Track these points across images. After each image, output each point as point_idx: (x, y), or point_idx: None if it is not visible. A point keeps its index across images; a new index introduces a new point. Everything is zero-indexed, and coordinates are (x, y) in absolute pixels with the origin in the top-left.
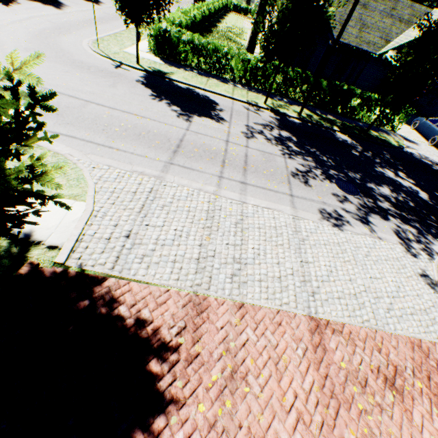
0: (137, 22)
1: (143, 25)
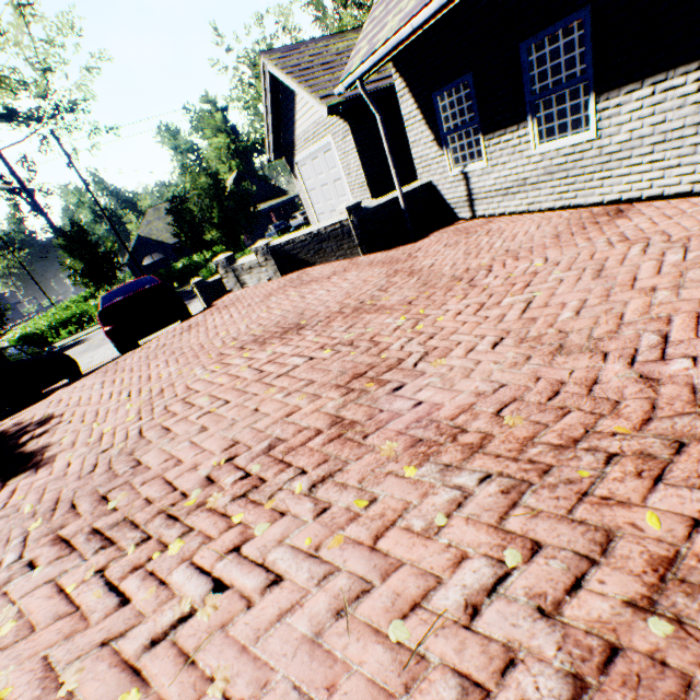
0: None
1: None
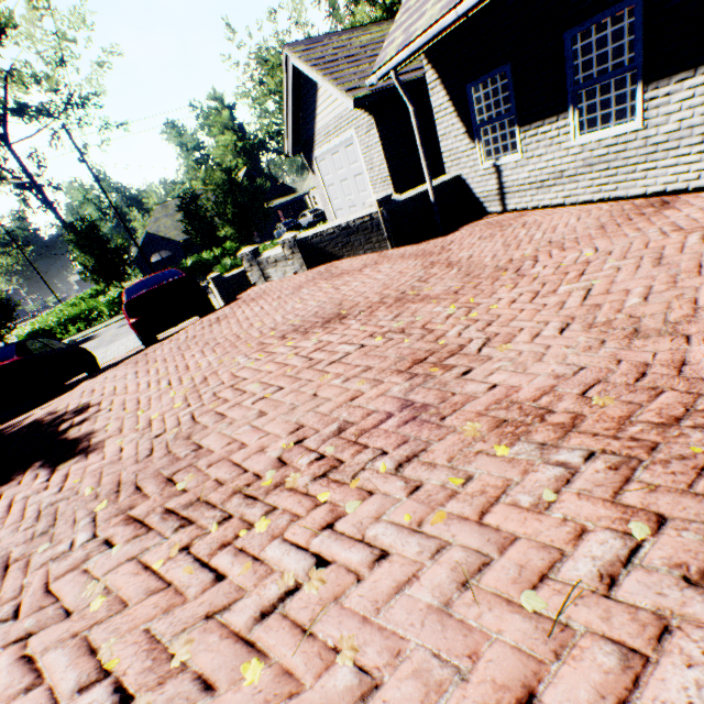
0: (1, 338)
1: (8, 338)
